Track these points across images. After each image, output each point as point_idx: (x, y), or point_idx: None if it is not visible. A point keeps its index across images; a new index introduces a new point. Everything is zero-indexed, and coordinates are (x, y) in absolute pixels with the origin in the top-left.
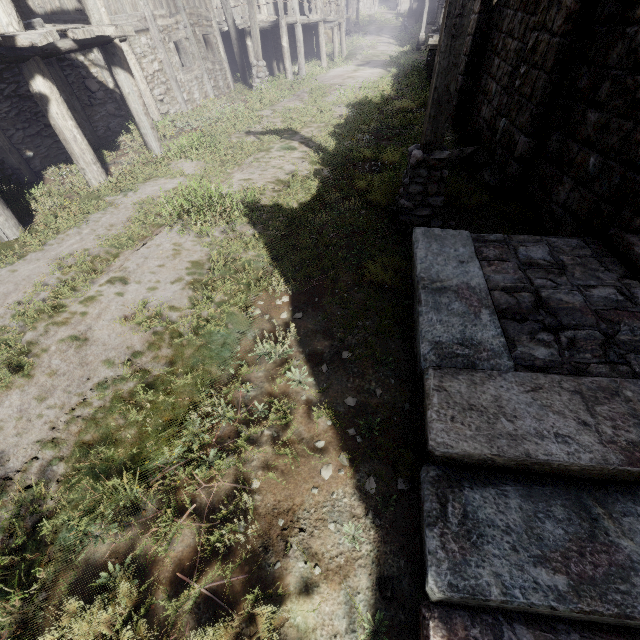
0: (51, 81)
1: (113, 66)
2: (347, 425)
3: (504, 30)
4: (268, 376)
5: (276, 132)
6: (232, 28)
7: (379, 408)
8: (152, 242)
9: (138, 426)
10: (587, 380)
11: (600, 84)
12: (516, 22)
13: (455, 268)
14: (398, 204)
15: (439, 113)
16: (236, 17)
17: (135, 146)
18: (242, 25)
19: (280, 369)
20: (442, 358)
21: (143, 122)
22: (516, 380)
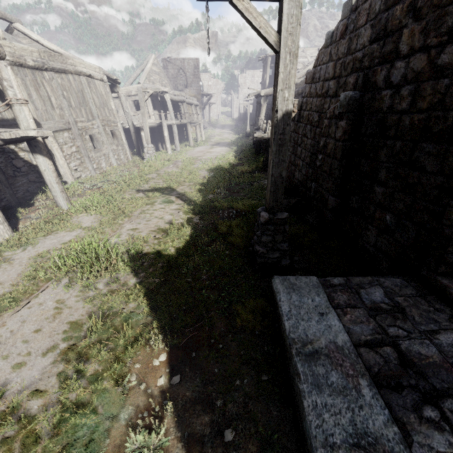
0: None
1: (34, 153)
2: None
3: (300, 133)
4: None
5: (159, 189)
6: (131, 126)
7: None
8: (36, 300)
9: None
10: None
11: (378, 170)
12: (307, 130)
13: (318, 322)
14: (254, 248)
15: (277, 189)
16: (135, 120)
17: (47, 203)
18: (138, 125)
19: None
20: None
21: (54, 188)
22: None
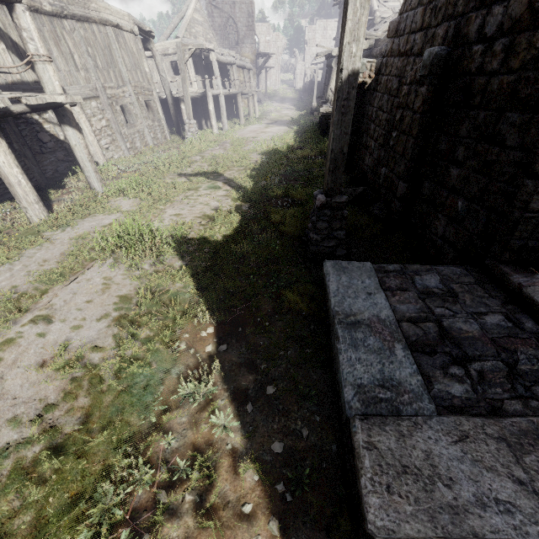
0: (1, 136)
1: (63, 124)
2: (275, 478)
3: (375, 106)
4: (192, 421)
5: (204, 174)
6: (169, 96)
7: (307, 453)
8: (83, 276)
9: (37, 508)
10: (507, 422)
11: (456, 148)
12: (384, 101)
13: (365, 300)
14: (308, 236)
15: (336, 168)
16: (173, 89)
17: (79, 185)
18: (177, 94)
19: (204, 414)
20: (366, 405)
21: (87, 167)
22: (442, 427)
